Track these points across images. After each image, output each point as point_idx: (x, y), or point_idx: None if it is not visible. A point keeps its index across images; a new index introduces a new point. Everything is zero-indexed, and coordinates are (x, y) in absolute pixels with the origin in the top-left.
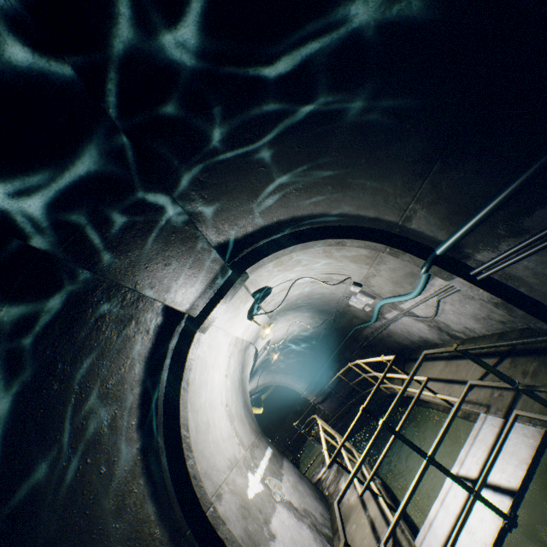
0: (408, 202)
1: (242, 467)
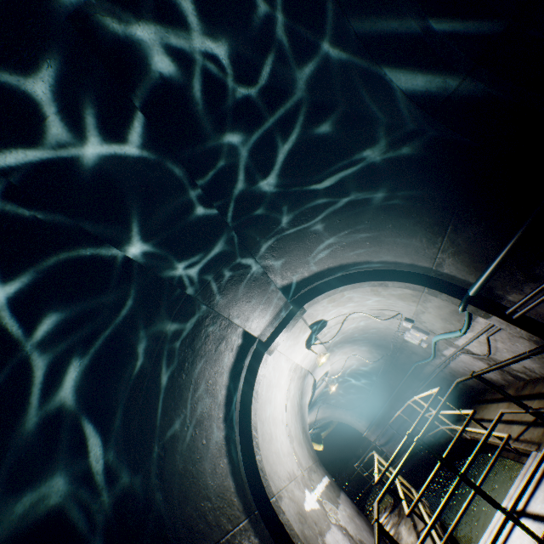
0: (436, 253)
1: (299, 483)
